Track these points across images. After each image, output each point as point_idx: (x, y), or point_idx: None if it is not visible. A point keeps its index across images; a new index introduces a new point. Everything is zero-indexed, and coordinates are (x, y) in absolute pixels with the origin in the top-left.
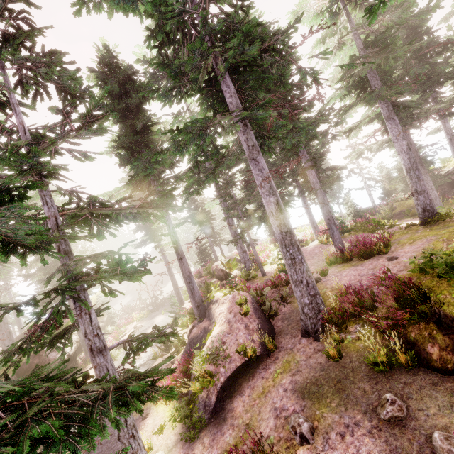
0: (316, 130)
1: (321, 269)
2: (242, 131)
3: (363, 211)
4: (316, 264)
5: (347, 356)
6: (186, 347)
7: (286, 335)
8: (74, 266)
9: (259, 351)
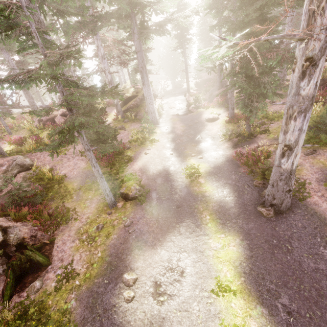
0: None
1: None
2: None
3: None
4: None
5: None
6: (210, 99)
7: None
8: None
9: None
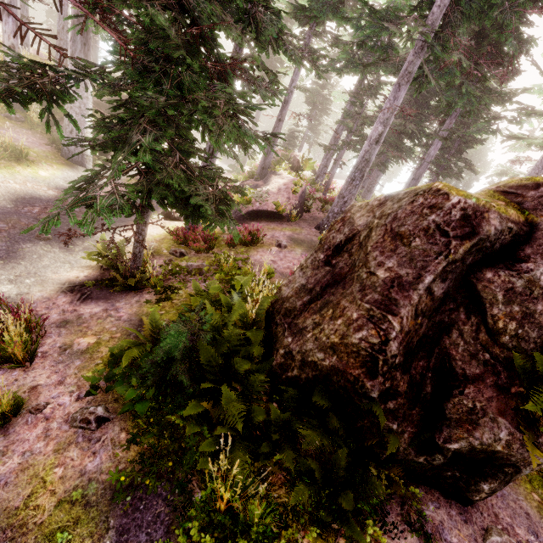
0: (475, 107)
1: None
2: (415, 51)
3: None
4: None
5: None
6: None
7: (306, 223)
8: (240, 57)
9: (285, 215)
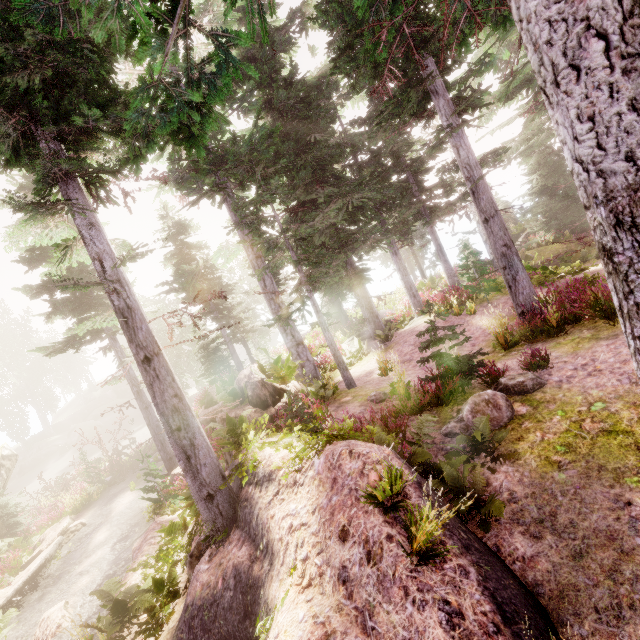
0: None
1: (530, 353)
2: None
3: (491, 263)
4: (462, 352)
5: None
6: (180, 630)
7: (624, 627)
8: None
9: None
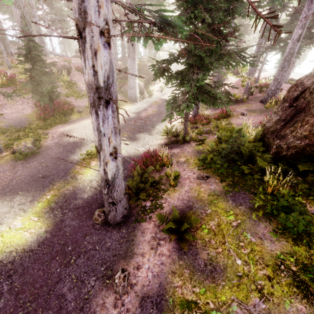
0: None
1: None
2: None
3: None
4: None
5: (271, 109)
6: None
7: (253, 101)
8: None
9: (240, 99)
